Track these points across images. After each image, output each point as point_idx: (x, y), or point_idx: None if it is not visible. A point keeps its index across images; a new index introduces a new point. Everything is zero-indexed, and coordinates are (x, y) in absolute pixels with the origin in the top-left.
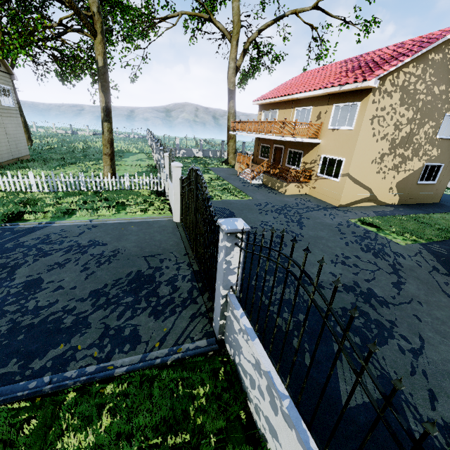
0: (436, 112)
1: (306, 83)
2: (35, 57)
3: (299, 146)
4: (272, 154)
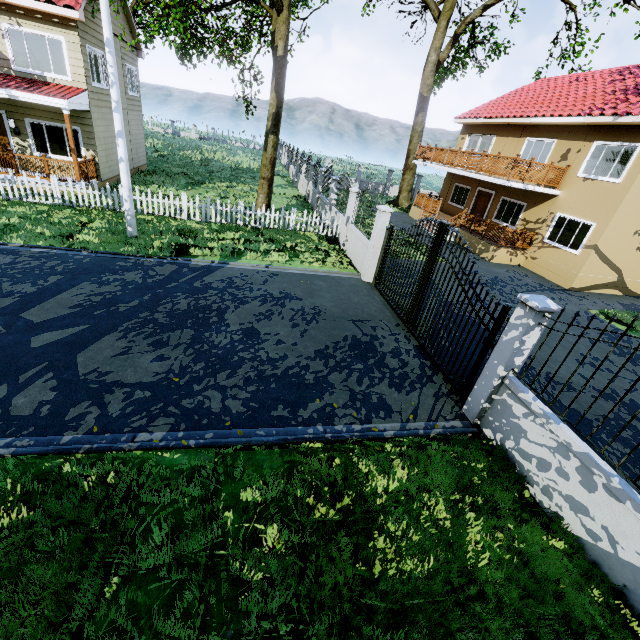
0: None
1: (551, 101)
2: (136, 15)
3: (520, 195)
4: (472, 200)
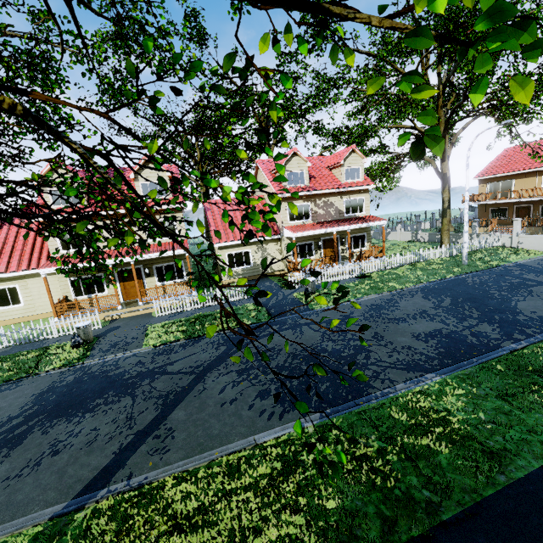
0: None
1: None
2: None
3: None
4: (513, 213)
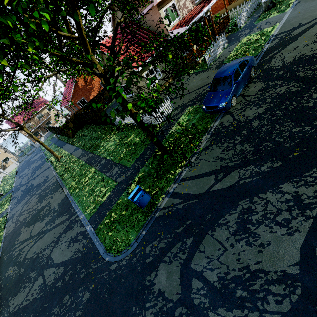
0: (0, 146)
1: None
2: None
3: None
4: None
